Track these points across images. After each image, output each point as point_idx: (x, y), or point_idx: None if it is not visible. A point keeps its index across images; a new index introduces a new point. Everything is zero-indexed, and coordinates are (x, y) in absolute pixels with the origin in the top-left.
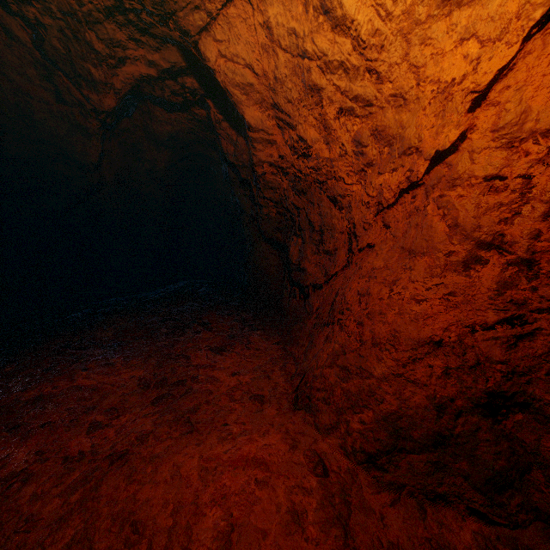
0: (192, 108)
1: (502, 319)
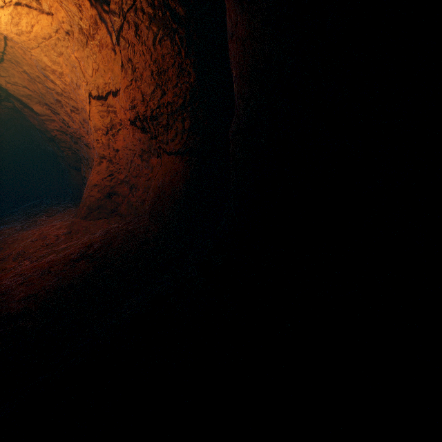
0: (2, 103)
1: (108, 175)
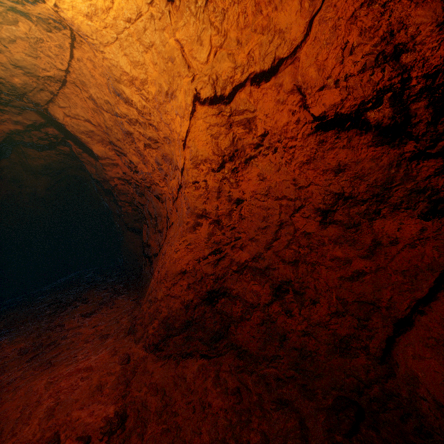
0: (58, 147)
1: (211, 252)
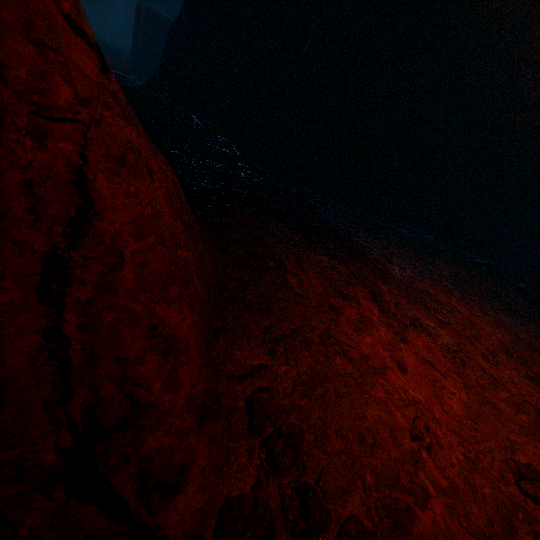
0: None
1: None
